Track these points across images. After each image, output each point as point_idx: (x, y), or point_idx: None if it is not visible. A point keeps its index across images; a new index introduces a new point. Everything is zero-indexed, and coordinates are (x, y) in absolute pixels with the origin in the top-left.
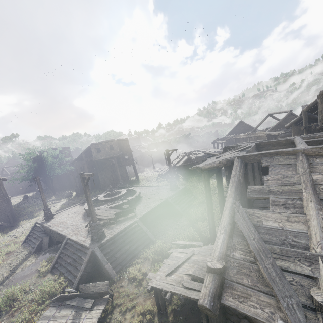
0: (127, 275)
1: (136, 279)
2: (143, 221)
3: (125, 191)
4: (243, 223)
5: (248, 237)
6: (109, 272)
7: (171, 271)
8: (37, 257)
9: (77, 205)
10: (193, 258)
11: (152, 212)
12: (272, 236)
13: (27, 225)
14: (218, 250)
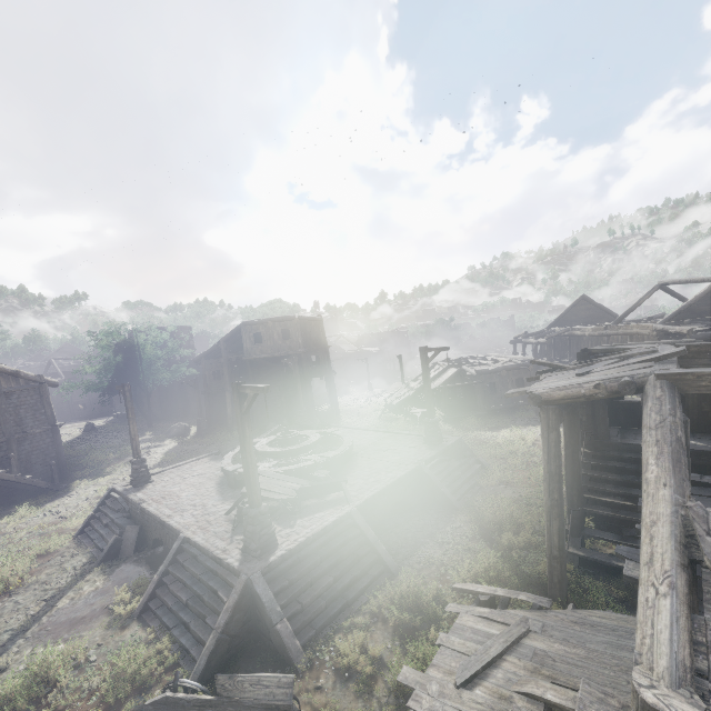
0: (331, 658)
1: (355, 673)
2: (365, 515)
3: (319, 435)
4: None
5: None
6: (287, 643)
7: (472, 674)
8: (107, 574)
9: (204, 457)
10: (530, 644)
11: (385, 495)
12: None
13: (89, 492)
14: (667, 651)
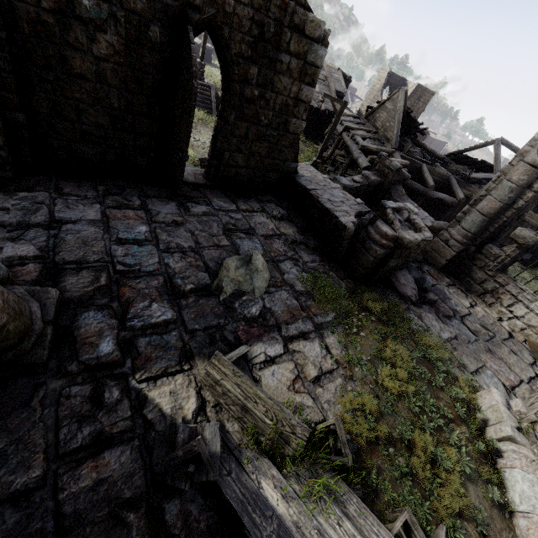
0: None
1: None
2: None
3: None
4: None
5: None
6: None
7: None
8: None
9: None
10: None
11: None
12: None
13: None
14: None
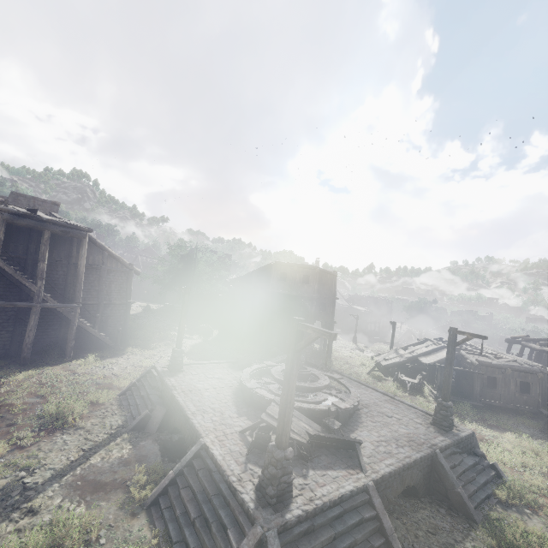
0: None
1: None
2: (378, 491)
3: (328, 379)
4: None
5: None
6: None
7: None
8: (132, 445)
9: (224, 362)
10: None
11: (399, 475)
12: None
13: (136, 360)
14: None
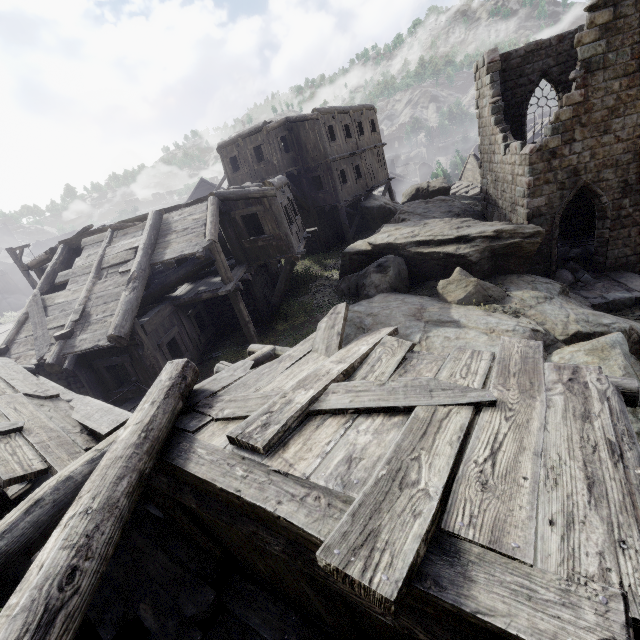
0: None
1: None
2: None
3: None
4: (34, 308)
5: (33, 317)
6: None
7: None
8: None
9: None
10: None
11: None
12: (56, 310)
13: None
14: (5, 339)
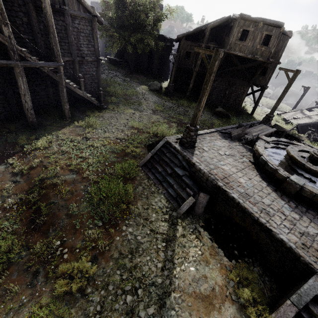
0: None
1: None
2: None
3: None
4: None
5: None
6: None
7: None
8: (195, 235)
9: (213, 131)
10: None
11: None
12: None
13: (123, 120)
14: None
